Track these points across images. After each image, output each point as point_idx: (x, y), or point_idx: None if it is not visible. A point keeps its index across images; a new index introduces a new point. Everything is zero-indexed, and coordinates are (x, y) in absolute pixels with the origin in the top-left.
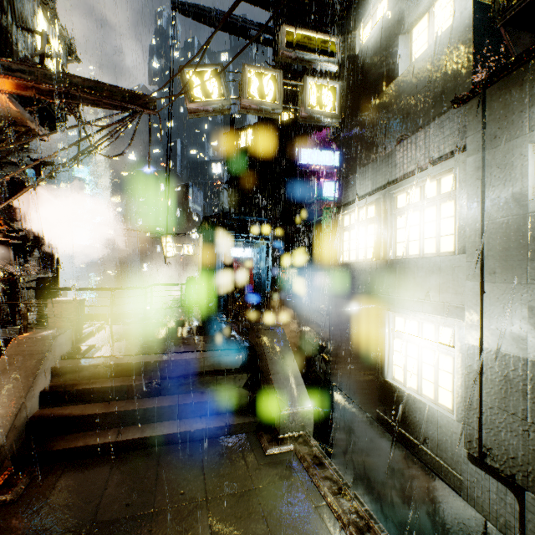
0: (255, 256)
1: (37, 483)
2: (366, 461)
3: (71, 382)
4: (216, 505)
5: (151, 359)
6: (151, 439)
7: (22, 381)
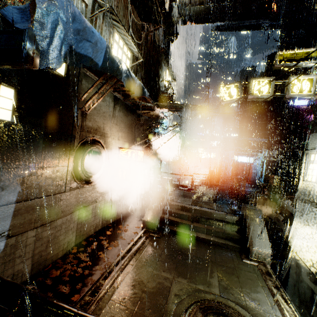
0: (253, 162)
1: (164, 236)
2: (305, 295)
3: (170, 208)
4: (219, 266)
5: (196, 208)
6: (196, 237)
7: (159, 204)
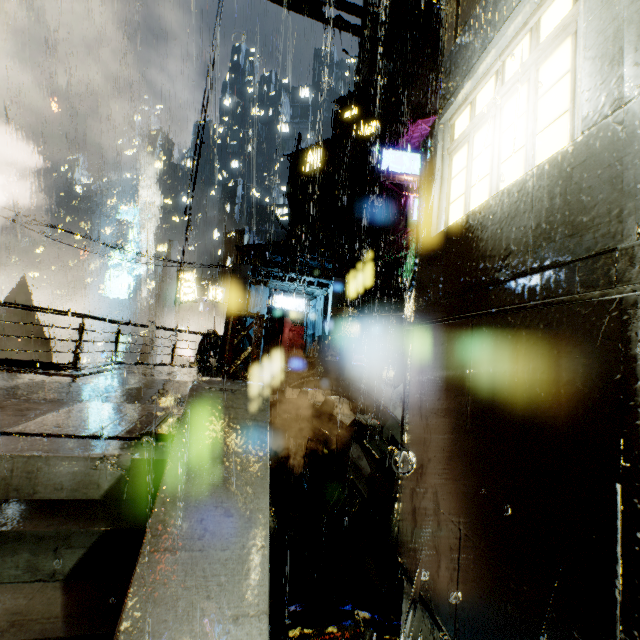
0: (309, 311)
1: None
2: None
3: None
4: None
5: None
6: None
7: None
